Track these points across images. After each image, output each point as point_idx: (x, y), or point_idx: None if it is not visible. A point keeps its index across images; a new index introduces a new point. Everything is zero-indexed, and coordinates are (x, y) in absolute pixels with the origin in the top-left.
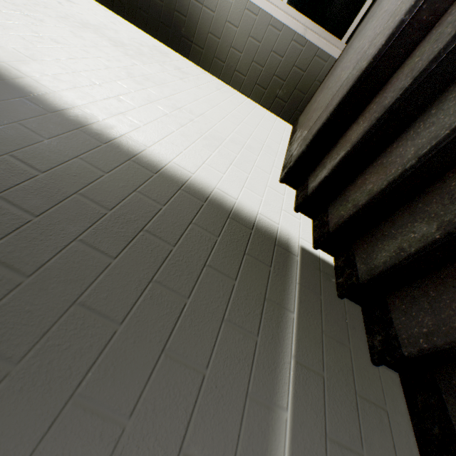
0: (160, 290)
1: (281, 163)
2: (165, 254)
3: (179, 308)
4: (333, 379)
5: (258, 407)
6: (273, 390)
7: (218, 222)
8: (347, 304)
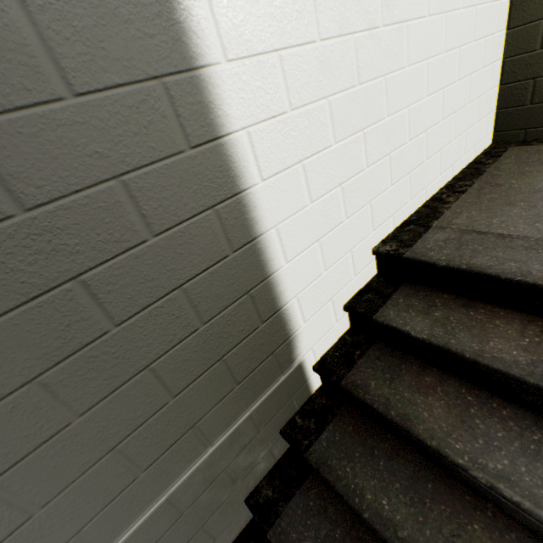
0: (39, 398)
1: (407, 214)
2: (90, 338)
3: (54, 430)
4: (192, 515)
5: None
6: (113, 528)
7: (225, 297)
8: (280, 440)
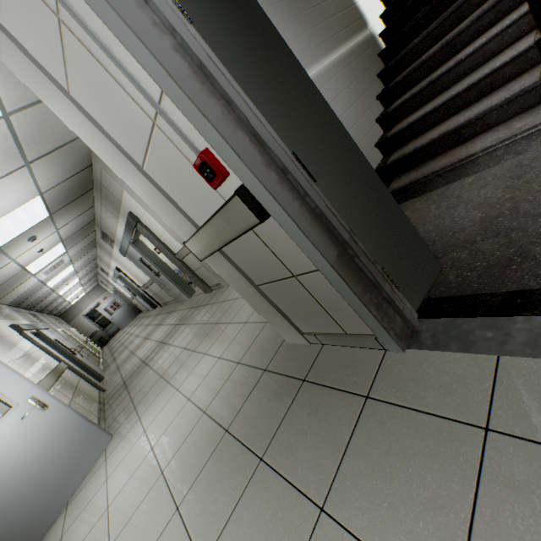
0: None
1: None
2: None
3: (320, 3)
4: (360, 63)
5: (334, 42)
6: (340, 44)
7: None
8: (379, 61)
